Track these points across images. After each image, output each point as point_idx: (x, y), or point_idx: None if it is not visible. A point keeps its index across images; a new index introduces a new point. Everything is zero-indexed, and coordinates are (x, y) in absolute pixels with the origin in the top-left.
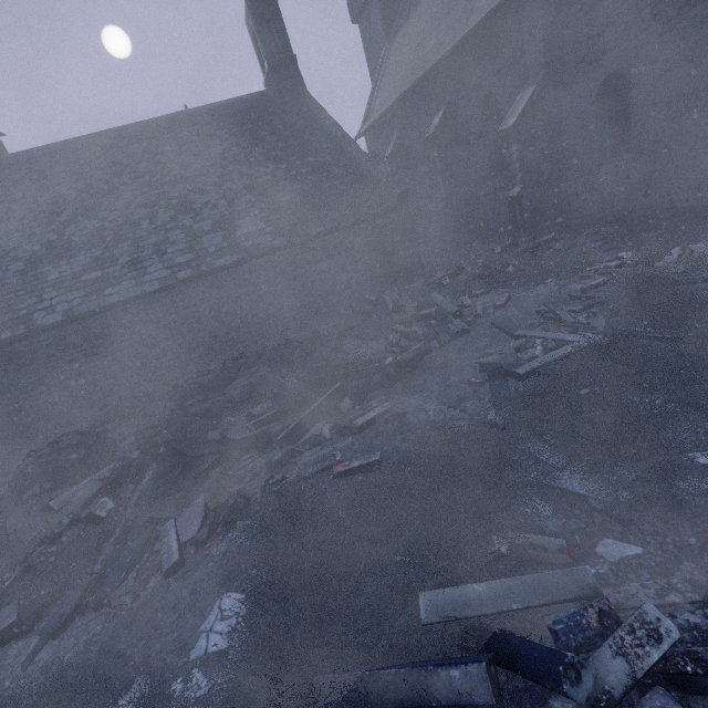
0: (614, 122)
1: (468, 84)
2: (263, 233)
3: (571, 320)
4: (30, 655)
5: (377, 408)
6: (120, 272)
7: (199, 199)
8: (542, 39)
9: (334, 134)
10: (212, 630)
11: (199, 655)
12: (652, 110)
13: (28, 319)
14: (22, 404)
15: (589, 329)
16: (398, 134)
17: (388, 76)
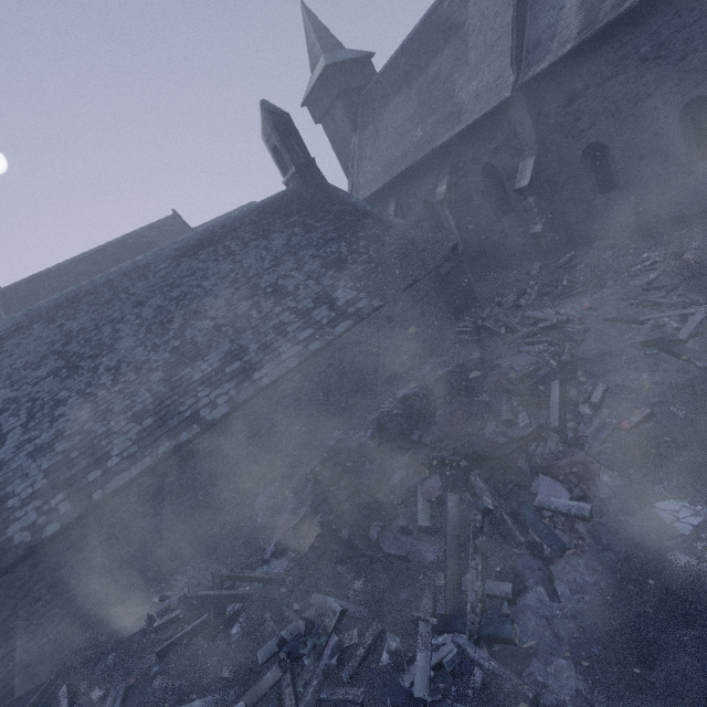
0: (598, 172)
1: (466, 160)
2: (359, 299)
3: (672, 302)
4: (550, 595)
5: (597, 389)
6: (257, 358)
7: (289, 284)
8: (532, 126)
9: (370, 212)
10: (679, 518)
11: (691, 529)
12: (628, 162)
13: (196, 418)
14: (200, 501)
15: (693, 303)
16: (395, 202)
17: (369, 160)
